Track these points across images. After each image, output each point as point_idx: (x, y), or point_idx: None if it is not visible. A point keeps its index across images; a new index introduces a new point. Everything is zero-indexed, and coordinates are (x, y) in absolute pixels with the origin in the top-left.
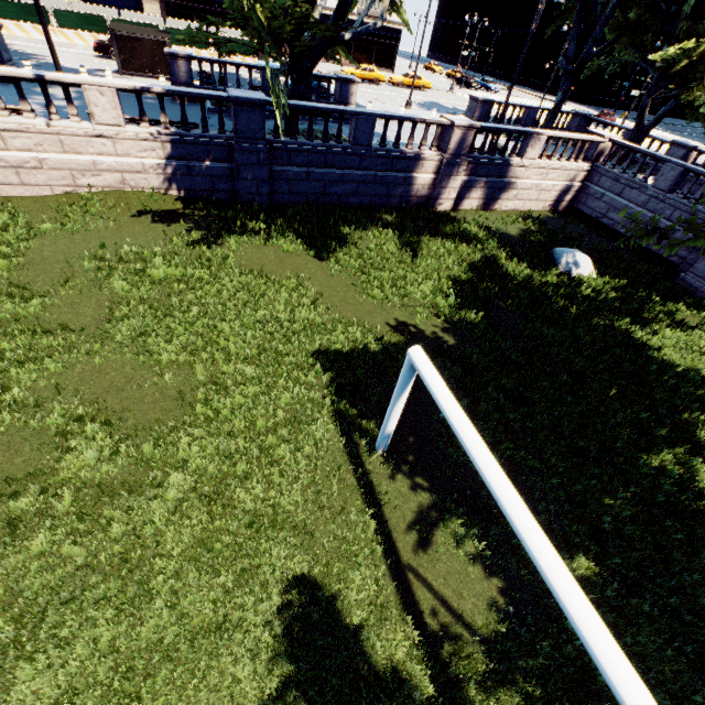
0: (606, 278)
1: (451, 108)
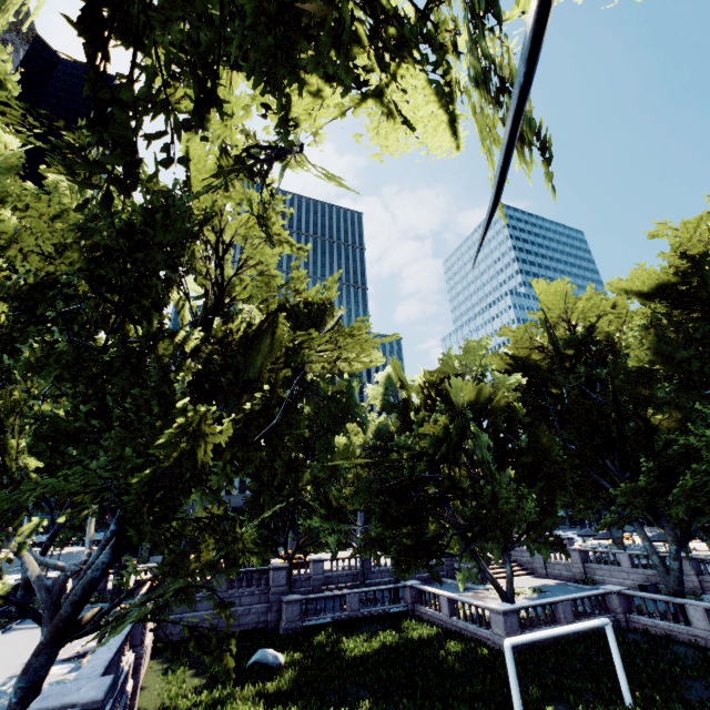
0: (288, 651)
1: None
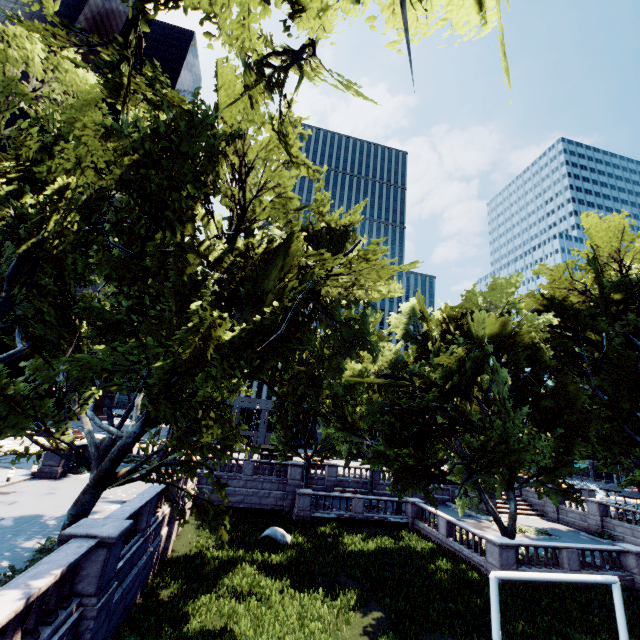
0: (295, 533)
1: None
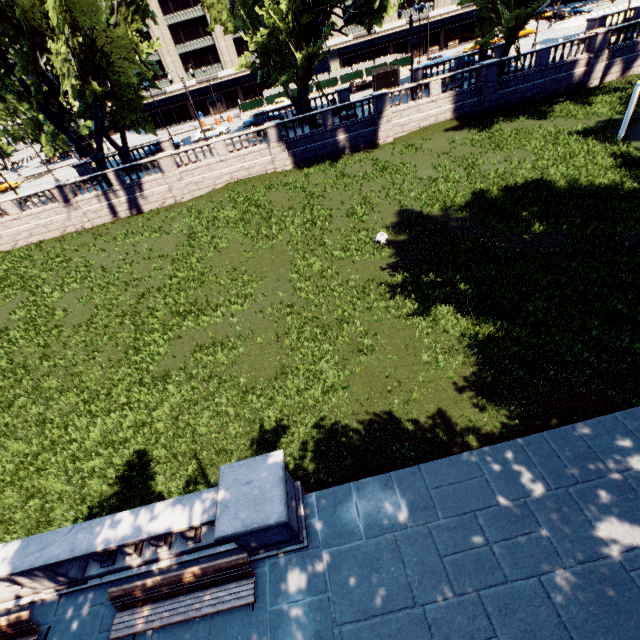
0: None
1: (561, 37)
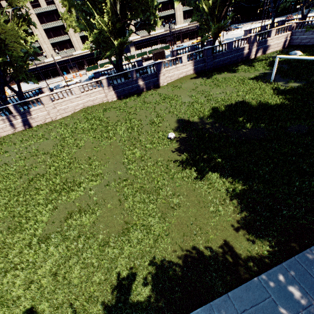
0: (306, 53)
1: (233, 38)
